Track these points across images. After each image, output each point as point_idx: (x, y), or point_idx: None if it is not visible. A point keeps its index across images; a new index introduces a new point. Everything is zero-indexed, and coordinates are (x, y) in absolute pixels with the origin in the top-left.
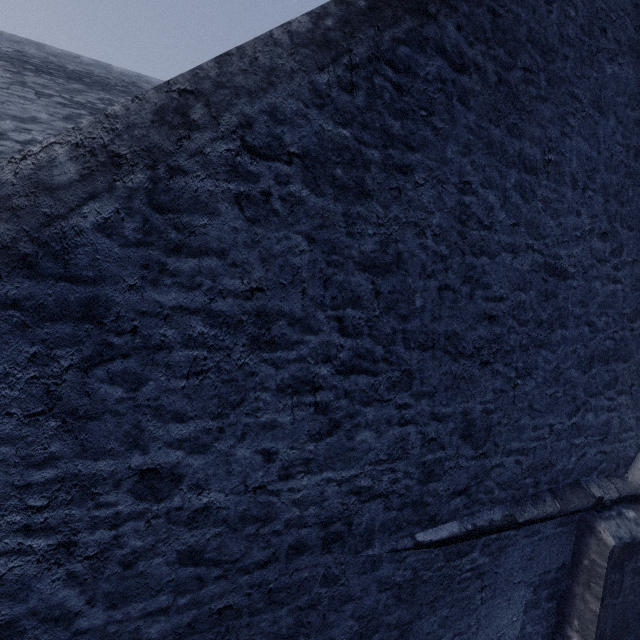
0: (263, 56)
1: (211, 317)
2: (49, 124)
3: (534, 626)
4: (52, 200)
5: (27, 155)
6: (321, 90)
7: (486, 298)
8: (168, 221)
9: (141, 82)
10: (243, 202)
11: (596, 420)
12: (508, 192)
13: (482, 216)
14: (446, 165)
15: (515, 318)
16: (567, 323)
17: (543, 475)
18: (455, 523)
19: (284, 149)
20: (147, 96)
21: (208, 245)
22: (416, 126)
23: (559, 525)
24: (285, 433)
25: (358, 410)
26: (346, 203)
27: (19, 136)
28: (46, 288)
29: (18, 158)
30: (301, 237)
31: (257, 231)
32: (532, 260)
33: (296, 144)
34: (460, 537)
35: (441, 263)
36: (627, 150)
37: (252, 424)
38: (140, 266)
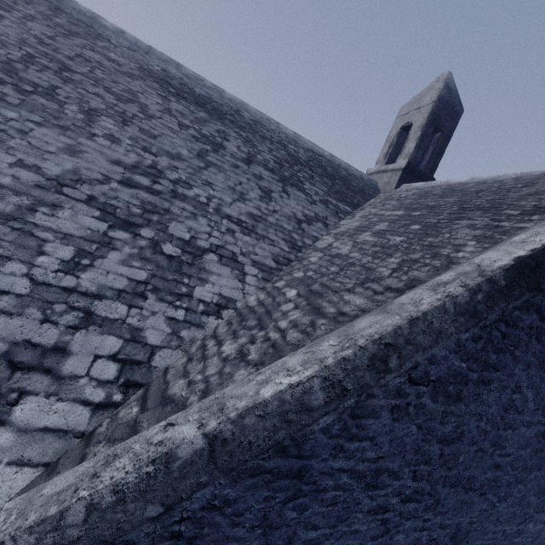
0: (436, 320)
1: (352, 473)
2: (188, 161)
3: None
4: (308, 417)
5: (299, 383)
6: (461, 342)
7: (500, 455)
8: (355, 423)
9: (243, 110)
10: (395, 409)
11: (533, 528)
12: (541, 390)
13: (519, 405)
14: (511, 377)
15: (512, 466)
16: (541, 467)
17: None
18: None
19: (428, 378)
20: (367, 346)
21: (368, 434)
22: (504, 356)
23: None
24: (360, 535)
25: (402, 522)
26: (447, 405)
27: (171, 174)
28: (286, 462)
29: (295, 385)
30: (415, 426)
31: (395, 425)
32: (537, 430)
33: (435, 374)
34: None
35: (483, 435)
36: None
37: (347, 530)
38: (332, 448)
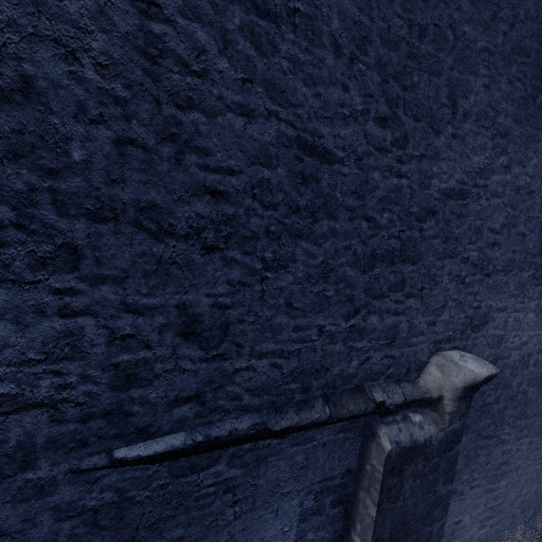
0: None
1: None
2: None
3: (317, 532)
4: None
5: None
6: None
7: (205, 167)
8: None
9: None
10: None
11: (381, 323)
12: (231, 35)
13: (187, 57)
14: None
15: (256, 198)
16: (337, 214)
17: (314, 380)
18: (181, 434)
19: None
20: None
21: None
22: None
23: (340, 431)
24: None
25: None
26: None
27: None
28: None
29: None
30: None
31: None
32: (278, 131)
33: None
34: (189, 450)
35: (117, 107)
36: (409, 26)
37: None
38: None
